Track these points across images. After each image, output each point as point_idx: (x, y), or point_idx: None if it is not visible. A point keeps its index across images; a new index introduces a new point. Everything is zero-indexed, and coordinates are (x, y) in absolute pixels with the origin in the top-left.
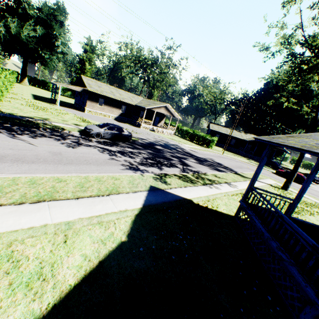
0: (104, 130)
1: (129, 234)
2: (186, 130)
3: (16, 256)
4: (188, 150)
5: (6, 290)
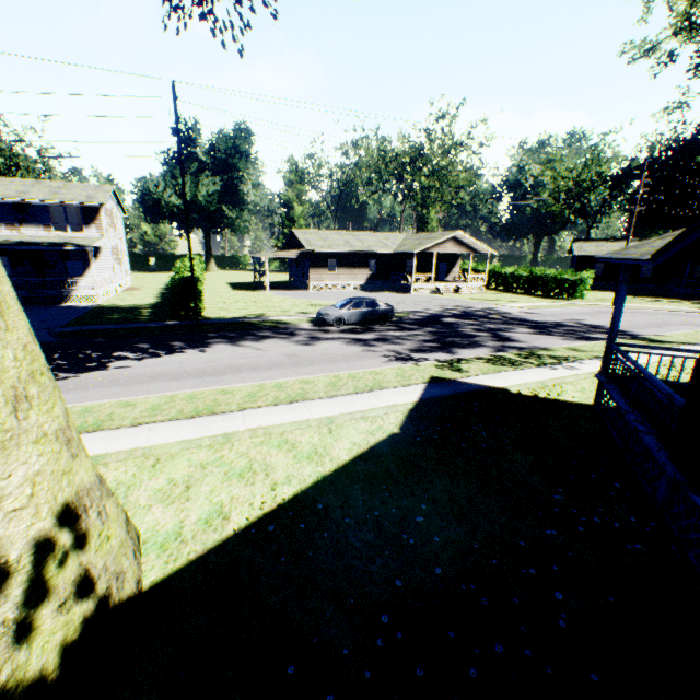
0: (347, 311)
1: (402, 427)
2: (511, 273)
3: (291, 441)
4: (517, 314)
5: (293, 459)
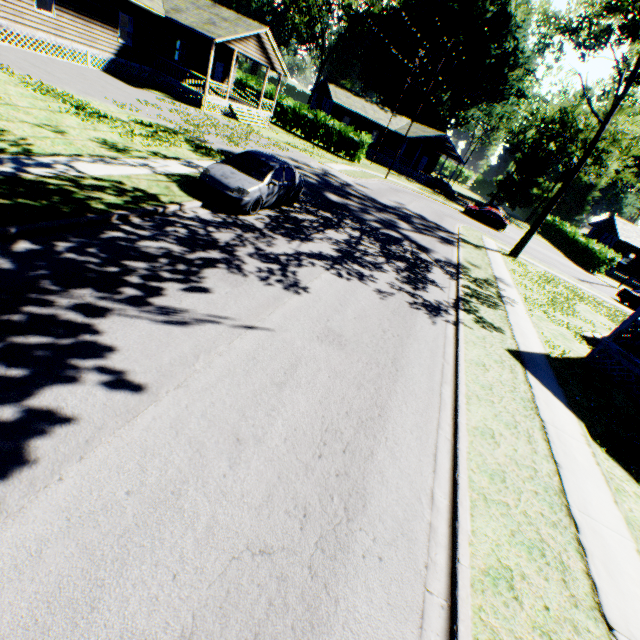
0: (268, 187)
1: (635, 480)
2: (294, 109)
3: None
4: (359, 188)
5: None
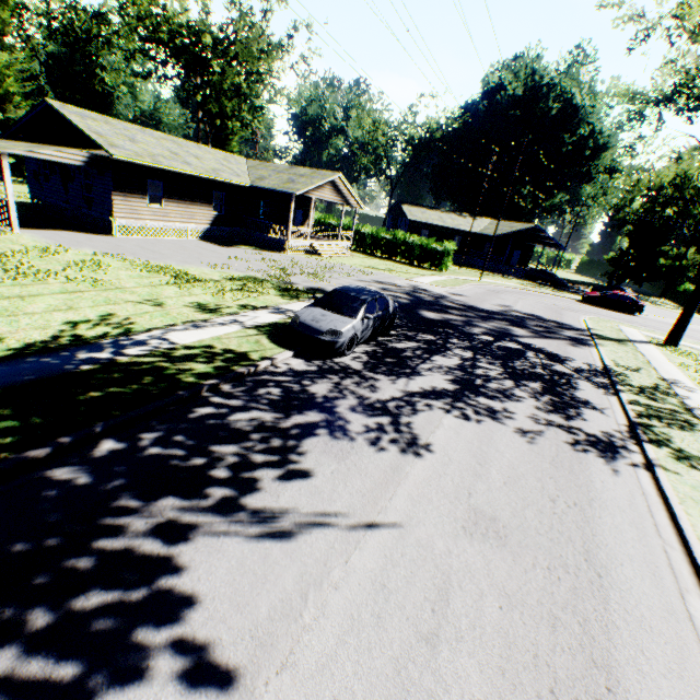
0: (362, 322)
1: None
2: (371, 233)
3: None
4: (454, 297)
5: None
